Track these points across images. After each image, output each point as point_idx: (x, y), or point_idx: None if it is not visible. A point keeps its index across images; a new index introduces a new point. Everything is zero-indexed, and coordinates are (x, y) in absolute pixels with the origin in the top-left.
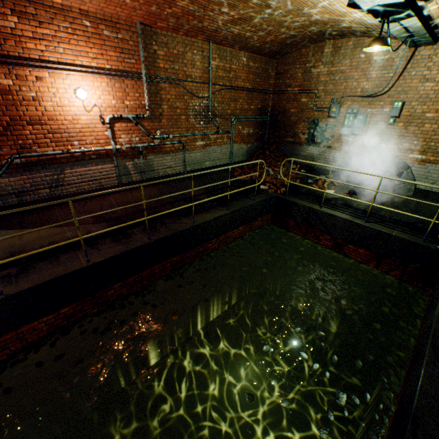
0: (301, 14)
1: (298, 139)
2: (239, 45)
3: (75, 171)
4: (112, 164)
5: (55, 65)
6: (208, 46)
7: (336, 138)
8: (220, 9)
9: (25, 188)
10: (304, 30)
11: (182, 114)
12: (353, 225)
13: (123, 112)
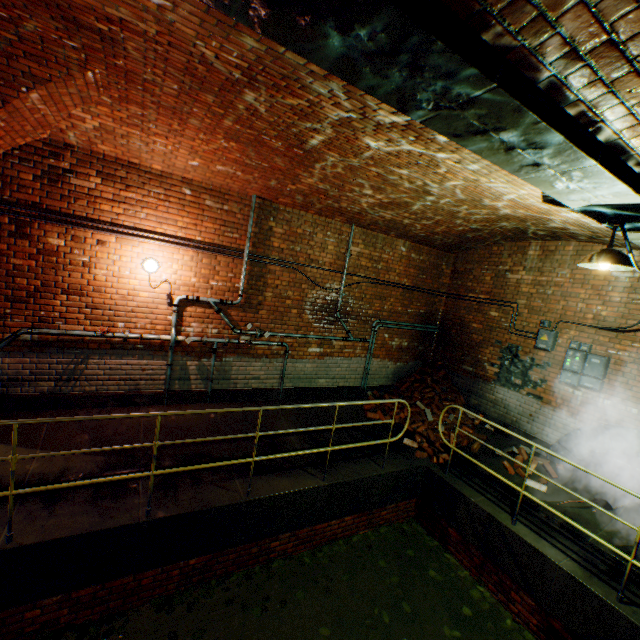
0: (480, 205)
1: (481, 370)
2: (394, 232)
3: (104, 361)
4: (166, 360)
5: (128, 230)
6: (349, 229)
7: (551, 384)
8: (361, 191)
9: (20, 375)
10: (490, 224)
11: (293, 306)
12: (588, 596)
13: (203, 293)
